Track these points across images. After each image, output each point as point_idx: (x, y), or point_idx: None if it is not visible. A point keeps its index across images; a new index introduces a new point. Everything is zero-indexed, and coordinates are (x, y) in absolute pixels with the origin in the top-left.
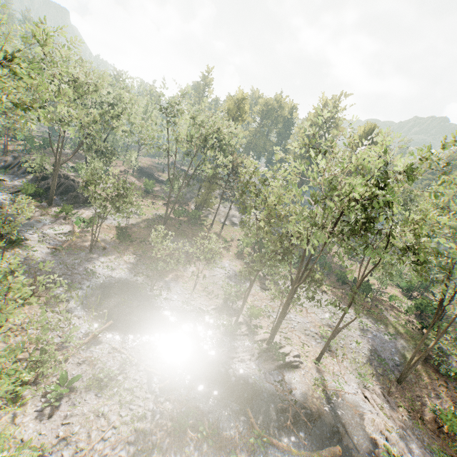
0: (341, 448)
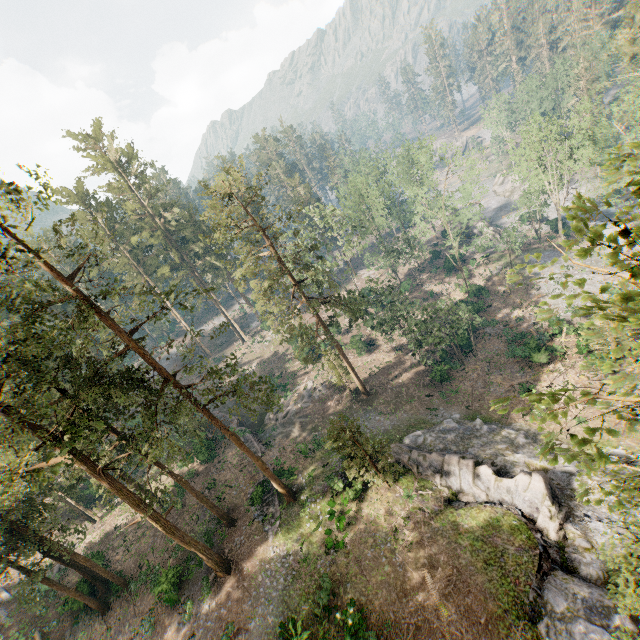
0: None
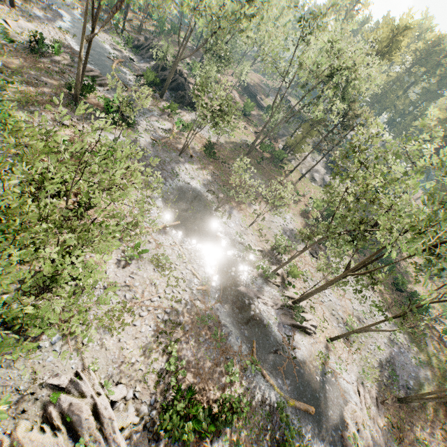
0: (314, 411)
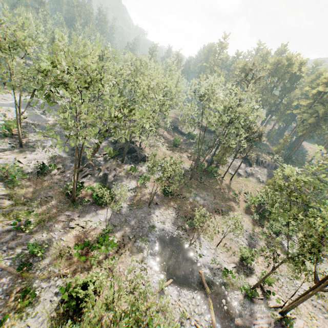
0: None
